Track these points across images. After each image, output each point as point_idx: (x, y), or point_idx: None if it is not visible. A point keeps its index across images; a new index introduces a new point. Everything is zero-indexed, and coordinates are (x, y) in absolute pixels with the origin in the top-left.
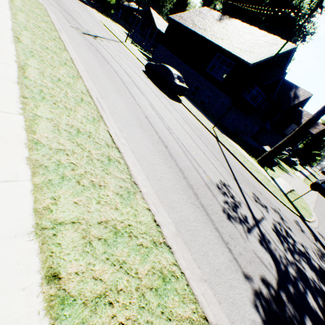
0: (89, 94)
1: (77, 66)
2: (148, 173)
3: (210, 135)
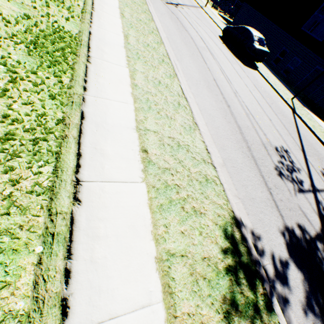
0: (168, 56)
1: (160, 34)
2: (207, 121)
3: (285, 106)
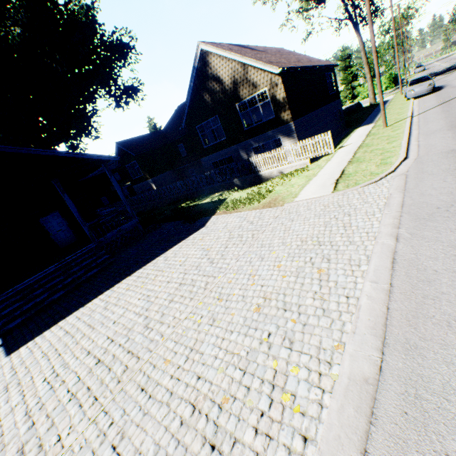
0: None
1: None
2: None
3: None
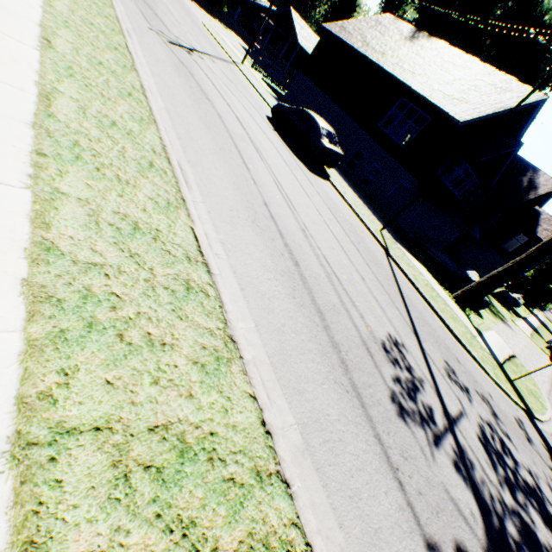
0: (165, 154)
1: (151, 100)
2: (258, 316)
3: (375, 244)
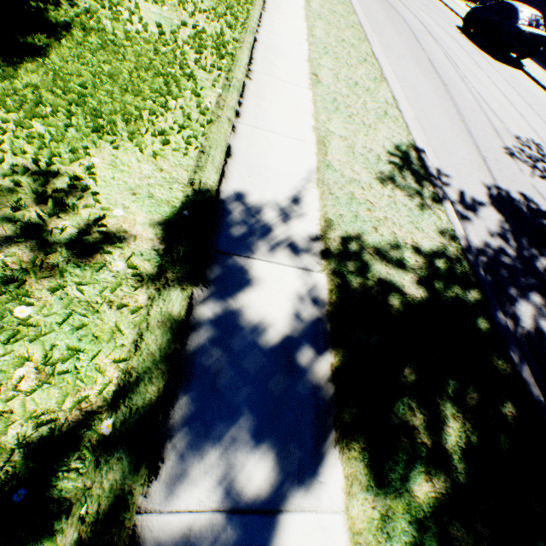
0: (360, 26)
1: (354, 7)
2: (403, 86)
3: None
